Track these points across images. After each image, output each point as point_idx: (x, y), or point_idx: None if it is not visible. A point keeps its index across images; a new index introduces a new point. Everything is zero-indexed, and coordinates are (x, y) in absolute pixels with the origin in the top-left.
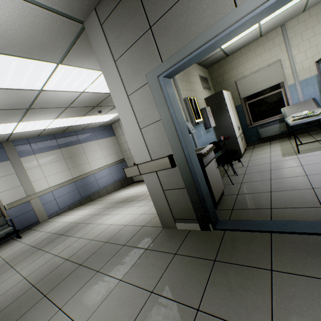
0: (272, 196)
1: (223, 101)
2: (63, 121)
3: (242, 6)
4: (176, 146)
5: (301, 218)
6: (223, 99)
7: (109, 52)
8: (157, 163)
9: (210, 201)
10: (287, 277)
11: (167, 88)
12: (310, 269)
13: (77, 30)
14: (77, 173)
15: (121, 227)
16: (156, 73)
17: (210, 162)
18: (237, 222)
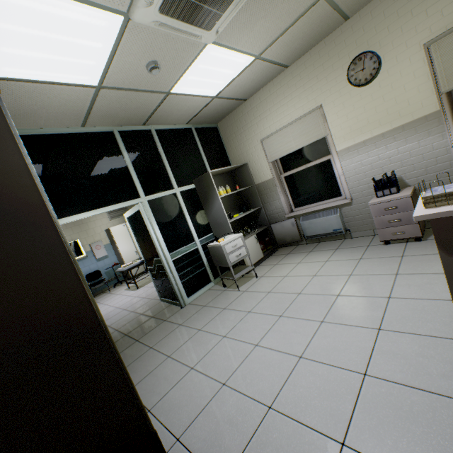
0: None
1: (112, 235)
2: None
3: None
4: None
5: None
6: (112, 234)
7: None
8: None
9: None
10: None
11: None
12: None
13: None
14: None
15: None
16: None
17: None
18: None
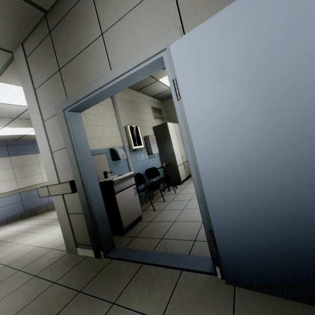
0: (171, 226)
1: (168, 131)
2: (14, 130)
3: (113, 71)
4: (76, 173)
5: (173, 251)
6: (167, 130)
7: (30, 81)
8: (62, 187)
9: (107, 228)
10: (119, 311)
11: (71, 120)
12: (141, 303)
13: (8, 57)
14: (26, 183)
15: (34, 249)
16: (62, 107)
17: (127, 188)
18: (126, 251)
